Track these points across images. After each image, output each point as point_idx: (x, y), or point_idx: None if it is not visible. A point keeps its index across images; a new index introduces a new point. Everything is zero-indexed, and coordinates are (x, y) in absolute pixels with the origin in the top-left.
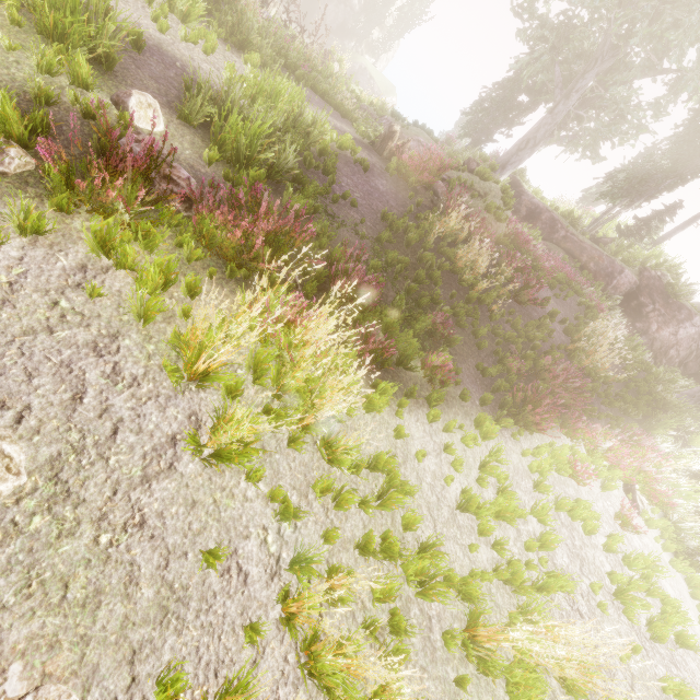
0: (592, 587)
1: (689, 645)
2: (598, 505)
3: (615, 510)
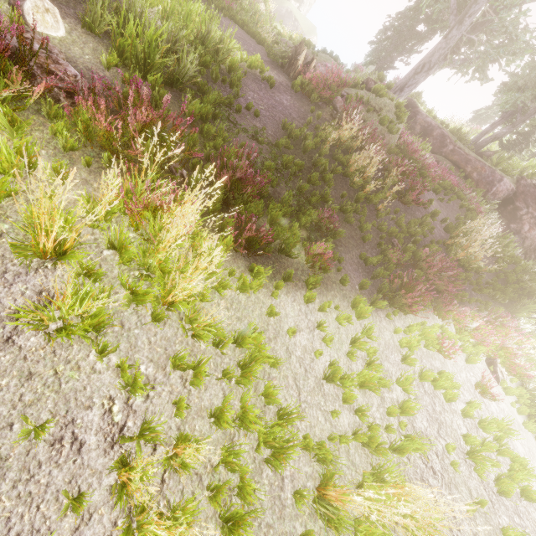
0: (447, 448)
1: (532, 499)
2: (461, 376)
3: (476, 380)
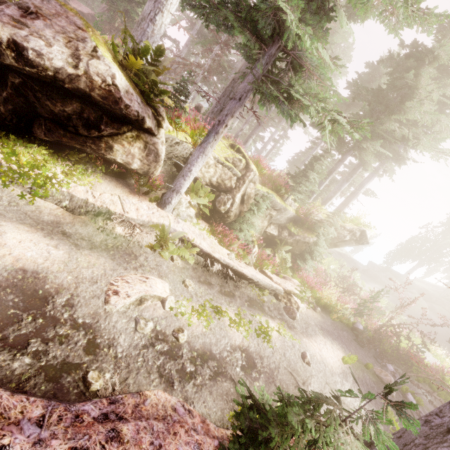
0: None
1: None
2: None
3: None
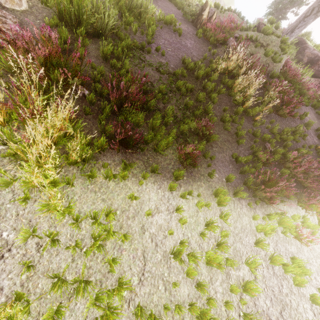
0: None
1: None
2: (317, 262)
3: None
